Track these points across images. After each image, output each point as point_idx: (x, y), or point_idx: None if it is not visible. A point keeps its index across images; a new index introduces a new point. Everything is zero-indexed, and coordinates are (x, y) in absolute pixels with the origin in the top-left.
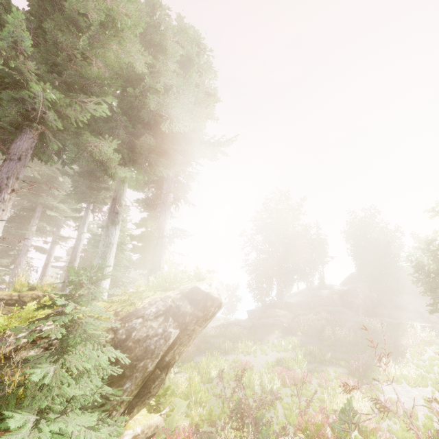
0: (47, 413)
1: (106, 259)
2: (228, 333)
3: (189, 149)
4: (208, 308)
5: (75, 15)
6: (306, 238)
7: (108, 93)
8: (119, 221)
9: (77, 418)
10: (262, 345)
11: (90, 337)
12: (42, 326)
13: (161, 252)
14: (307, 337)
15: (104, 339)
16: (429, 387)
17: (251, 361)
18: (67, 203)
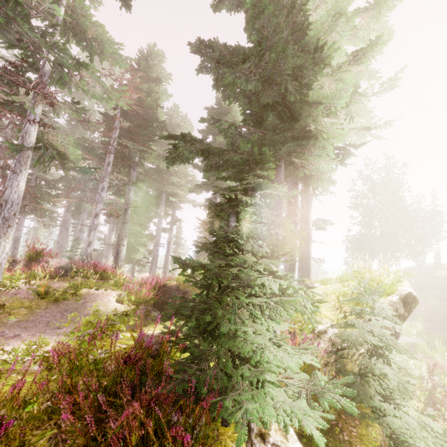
0: (394, 399)
1: (295, 257)
2: None
3: (362, 143)
4: (411, 309)
5: (312, 40)
6: (418, 210)
7: (331, 112)
8: (298, 222)
9: (407, 404)
10: None
11: (394, 344)
12: (316, 323)
13: (309, 242)
14: (431, 323)
15: (407, 348)
16: None
17: None
18: (194, 192)
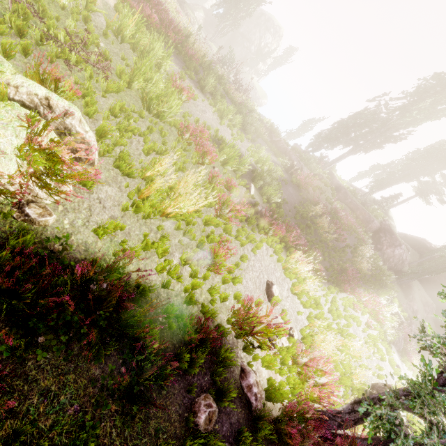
0: None
1: None
2: (244, 109)
3: None
4: None
5: None
6: None
7: None
8: None
9: None
10: (250, 143)
11: None
12: None
13: None
14: (295, 191)
15: None
16: (305, 310)
17: (208, 116)
18: None
